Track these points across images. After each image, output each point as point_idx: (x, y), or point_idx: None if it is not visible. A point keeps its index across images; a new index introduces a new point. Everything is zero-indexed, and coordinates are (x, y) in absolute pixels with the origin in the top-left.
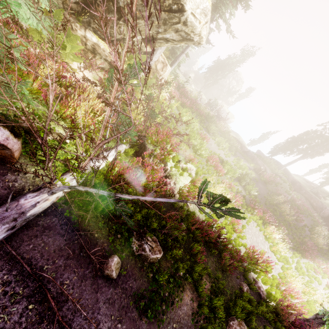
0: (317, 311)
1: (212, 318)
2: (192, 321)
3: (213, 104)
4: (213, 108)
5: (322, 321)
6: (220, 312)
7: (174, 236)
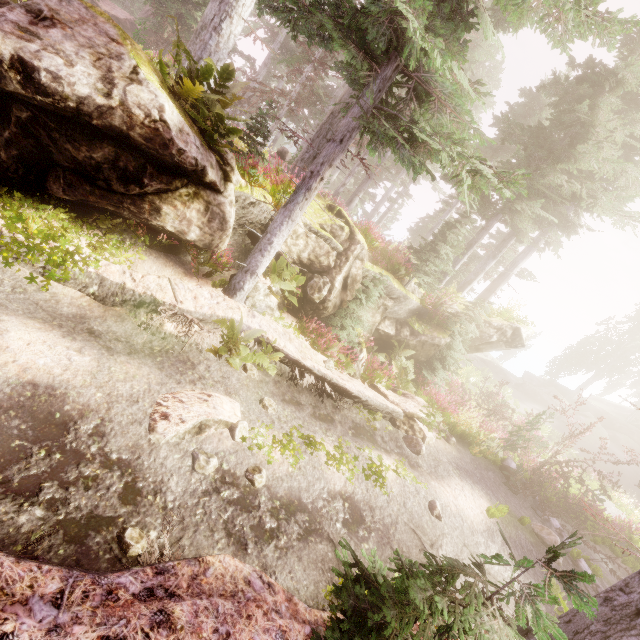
0: None
1: (634, 570)
2: (625, 572)
3: None
4: None
5: None
6: (637, 565)
7: (584, 511)
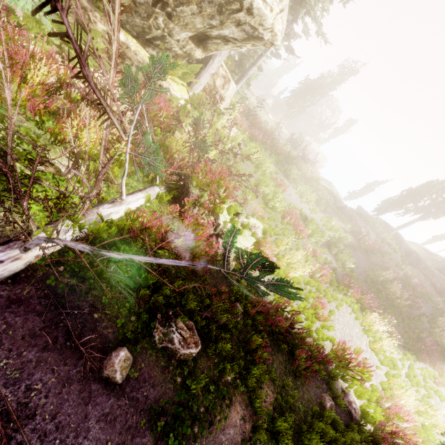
0: (437, 440)
1: None
2: None
3: (296, 141)
4: (296, 146)
5: None
6: (286, 439)
7: (220, 322)
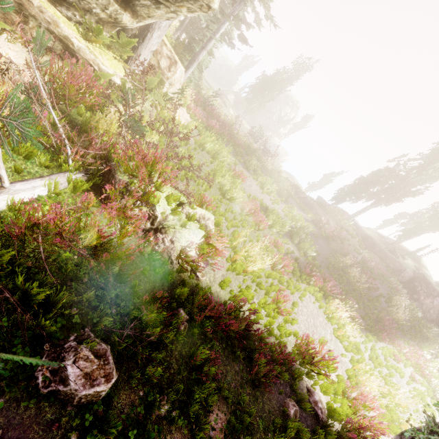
0: (400, 419)
1: None
2: None
3: (257, 134)
4: (257, 140)
5: None
6: None
7: (147, 340)
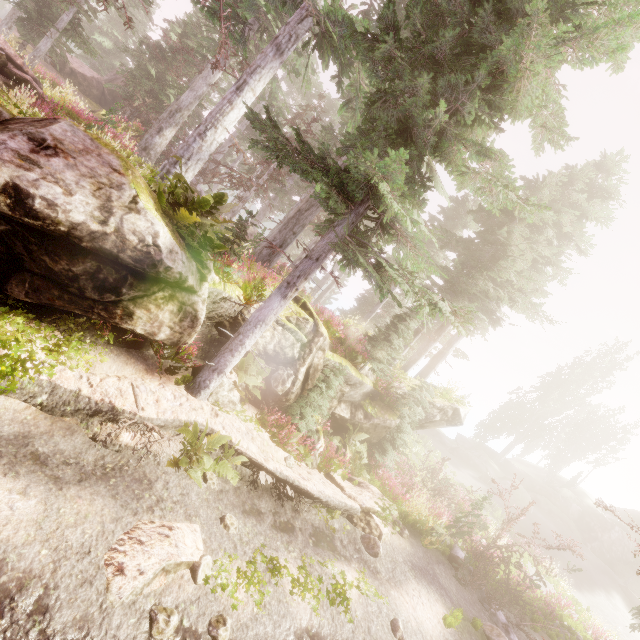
0: None
1: None
2: None
3: None
4: None
5: None
6: None
7: (522, 594)
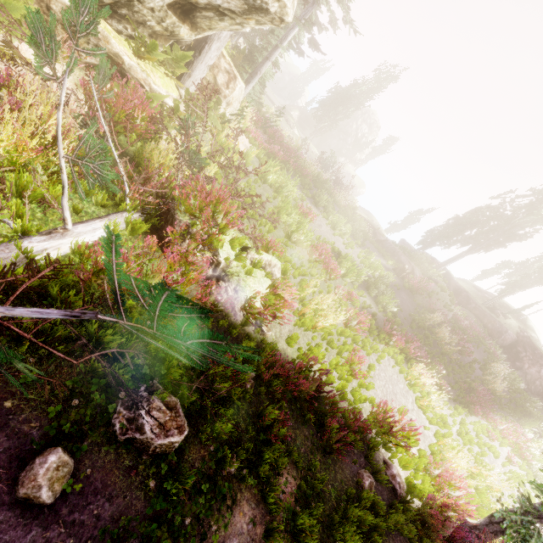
0: (492, 504)
1: None
2: None
3: (328, 161)
4: (328, 168)
5: (500, 528)
6: (311, 540)
7: (217, 394)
